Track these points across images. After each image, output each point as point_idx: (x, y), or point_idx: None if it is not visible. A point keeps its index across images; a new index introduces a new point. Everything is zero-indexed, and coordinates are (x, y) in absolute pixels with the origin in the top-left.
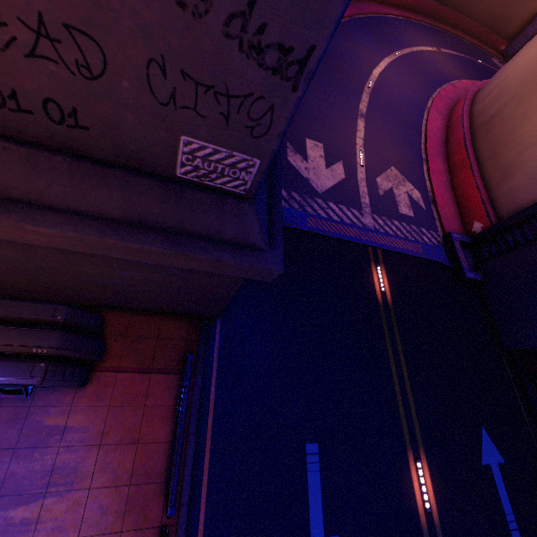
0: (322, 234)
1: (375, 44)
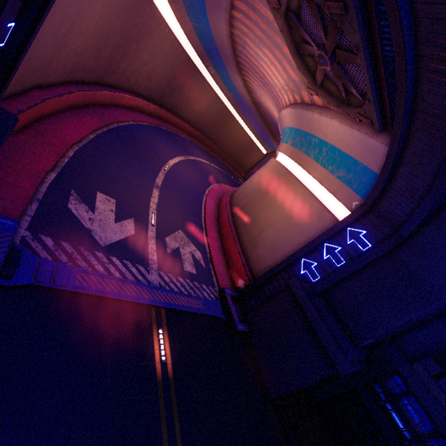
0: (95, 294)
1: (172, 146)
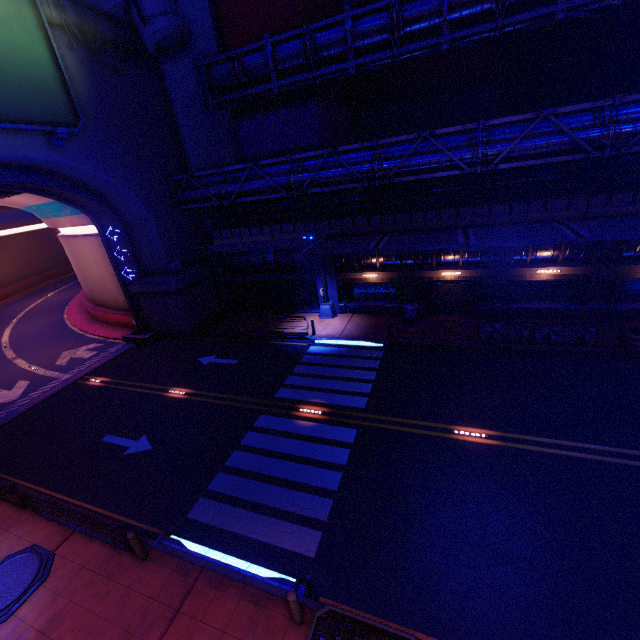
0: (37, 404)
1: None
